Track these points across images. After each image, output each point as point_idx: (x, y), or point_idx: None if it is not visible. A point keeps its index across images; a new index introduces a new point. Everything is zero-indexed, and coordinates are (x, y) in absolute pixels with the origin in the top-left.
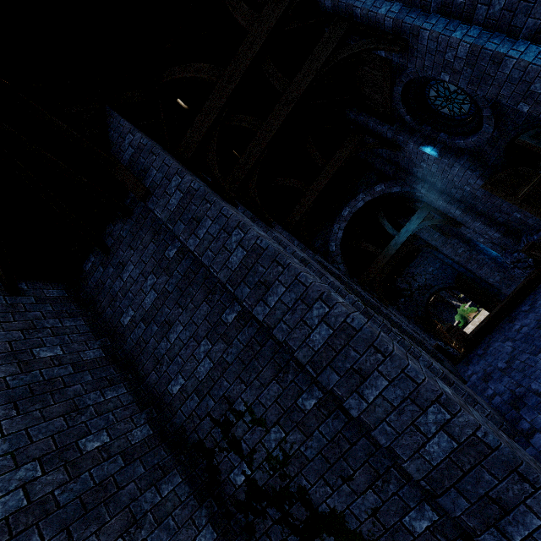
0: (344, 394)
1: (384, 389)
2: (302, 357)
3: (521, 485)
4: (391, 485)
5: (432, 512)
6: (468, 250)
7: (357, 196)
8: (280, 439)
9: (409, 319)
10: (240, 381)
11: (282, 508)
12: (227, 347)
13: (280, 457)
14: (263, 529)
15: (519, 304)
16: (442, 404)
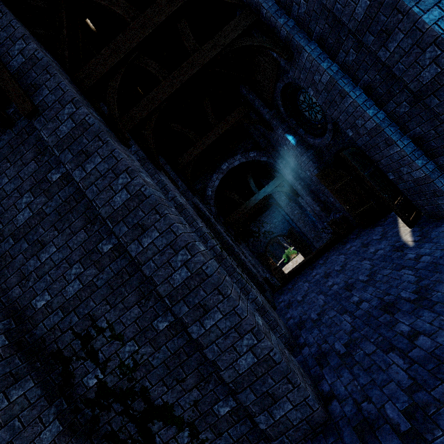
0: (190, 322)
1: (219, 320)
2: (162, 290)
3: (287, 385)
4: (211, 385)
5: (233, 402)
6: (300, 213)
7: (235, 156)
8: (133, 351)
9: (253, 254)
10: (106, 303)
11: (126, 403)
12: (99, 272)
13: (130, 365)
14: (106, 420)
15: (319, 258)
16: (254, 333)
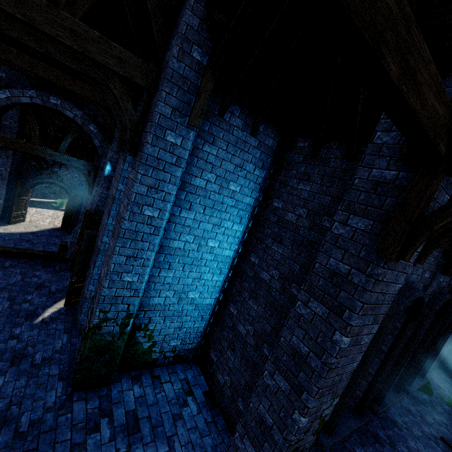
0: None
1: None
2: None
3: None
4: None
5: None
6: None
7: (77, 109)
8: None
9: (17, 175)
10: None
11: None
12: None
13: None
14: None
15: (15, 257)
16: None
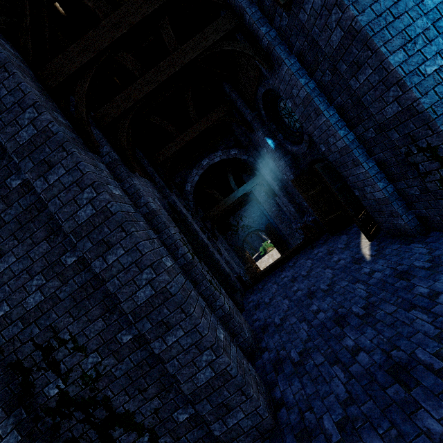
0: (152, 338)
1: (180, 337)
2: (126, 307)
3: (241, 397)
4: (171, 394)
5: (192, 409)
6: (278, 210)
7: (216, 152)
8: (96, 363)
9: (231, 247)
10: (69, 315)
11: (87, 411)
12: (62, 285)
13: (93, 376)
14: (67, 427)
15: (289, 260)
16: (213, 350)
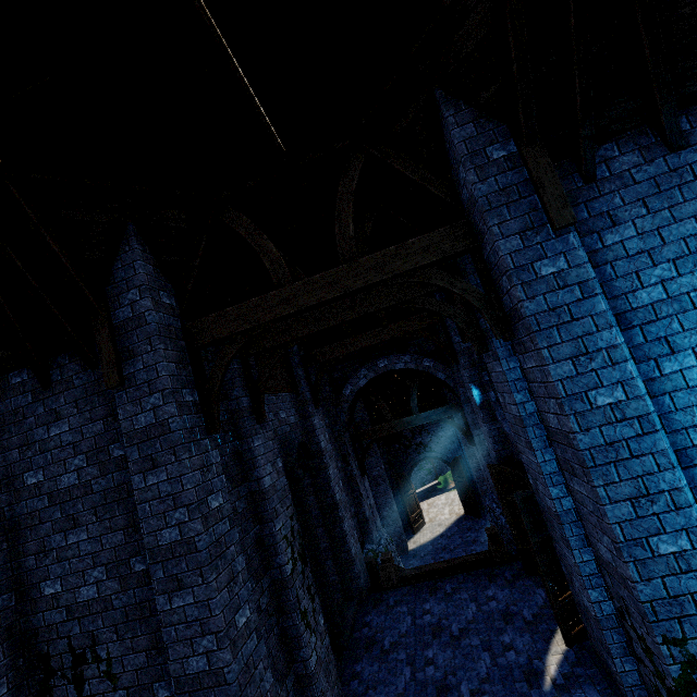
0: None
1: None
2: (172, 669)
3: None
4: None
5: None
6: None
7: (403, 355)
8: None
9: (391, 468)
10: (115, 630)
11: None
12: (121, 591)
13: None
14: None
15: (450, 576)
16: None
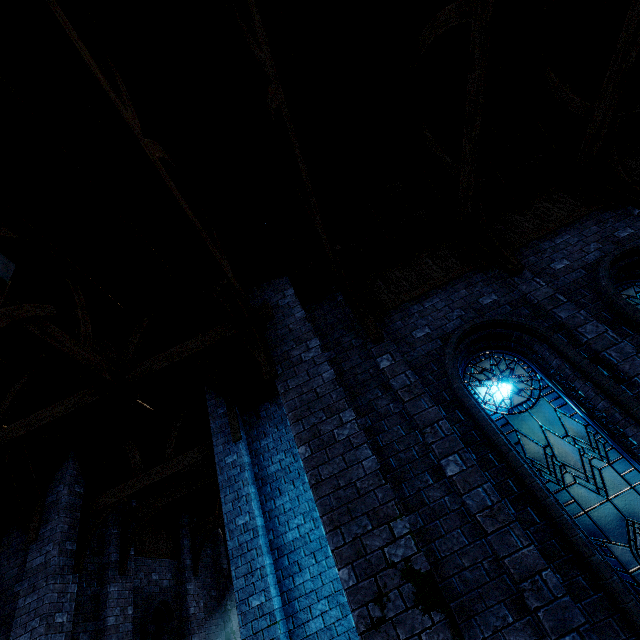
0: None
1: None
2: None
3: None
4: None
5: None
6: None
7: None
8: None
9: None
10: None
11: None
12: None
13: None
14: None
15: None
16: None
